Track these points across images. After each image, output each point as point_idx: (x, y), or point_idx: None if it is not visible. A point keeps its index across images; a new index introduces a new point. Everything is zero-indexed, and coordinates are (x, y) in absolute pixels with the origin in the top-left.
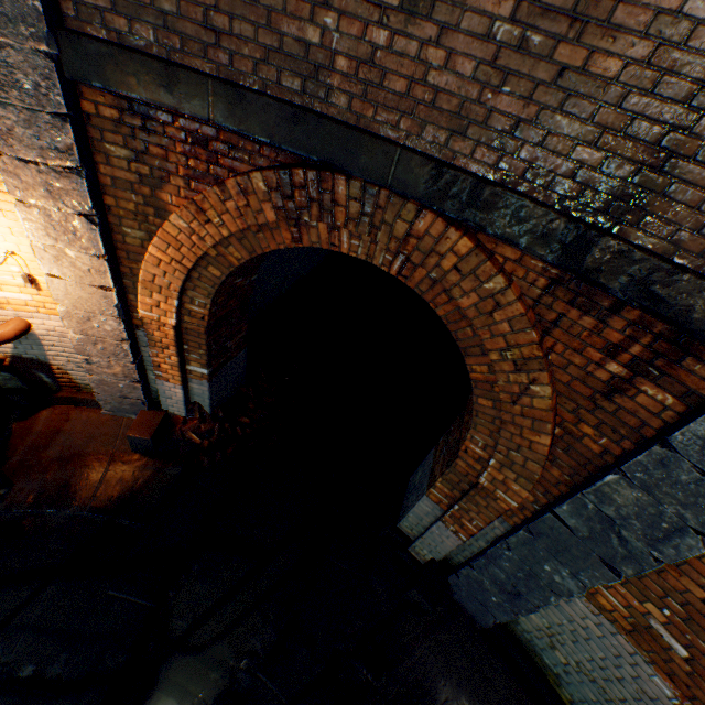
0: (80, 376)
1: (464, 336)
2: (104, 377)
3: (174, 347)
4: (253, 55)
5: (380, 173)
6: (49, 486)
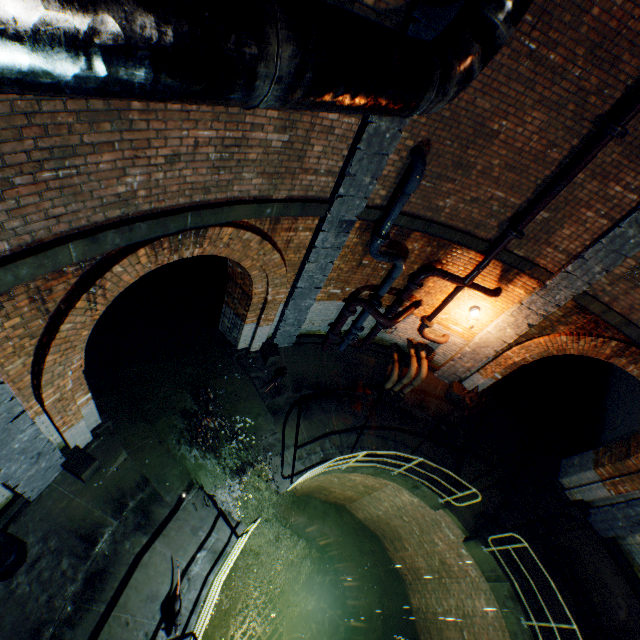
0: (438, 358)
1: None
2: (456, 364)
3: (503, 366)
4: (639, 316)
5: None
6: (415, 400)
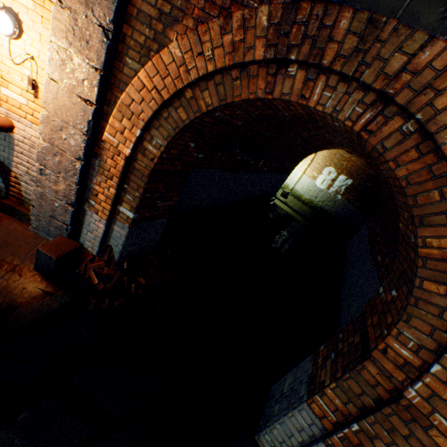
0: (29, 190)
1: (425, 201)
2: (46, 191)
3: (117, 179)
4: None
5: (390, 7)
6: None
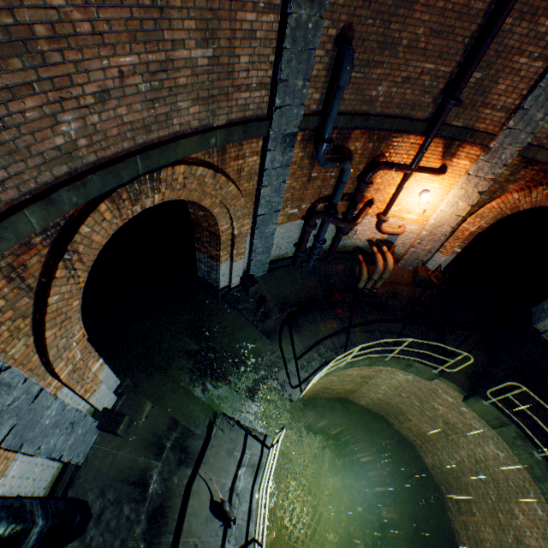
0: (398, 249)
1: None
2: (417, 250)
3: (461, 239)
4: None
5: None
6: (387, 291)
